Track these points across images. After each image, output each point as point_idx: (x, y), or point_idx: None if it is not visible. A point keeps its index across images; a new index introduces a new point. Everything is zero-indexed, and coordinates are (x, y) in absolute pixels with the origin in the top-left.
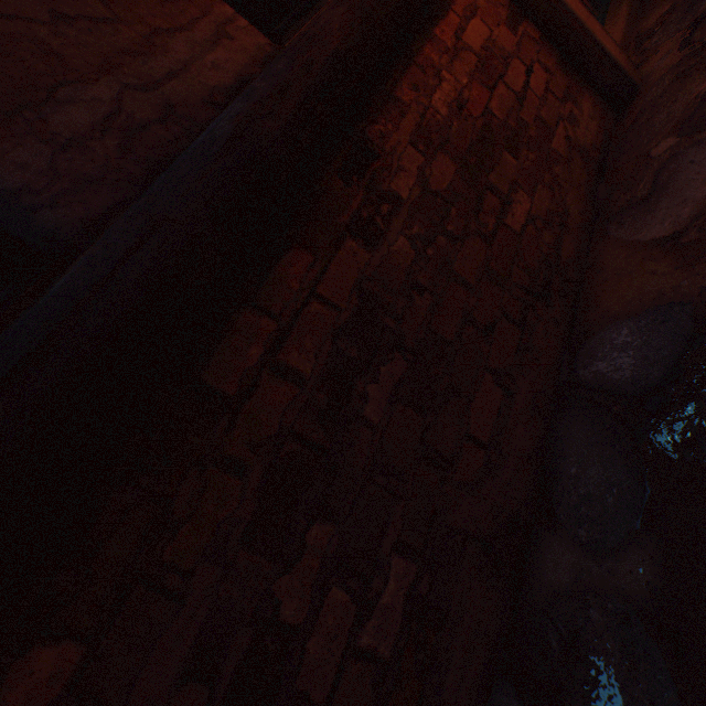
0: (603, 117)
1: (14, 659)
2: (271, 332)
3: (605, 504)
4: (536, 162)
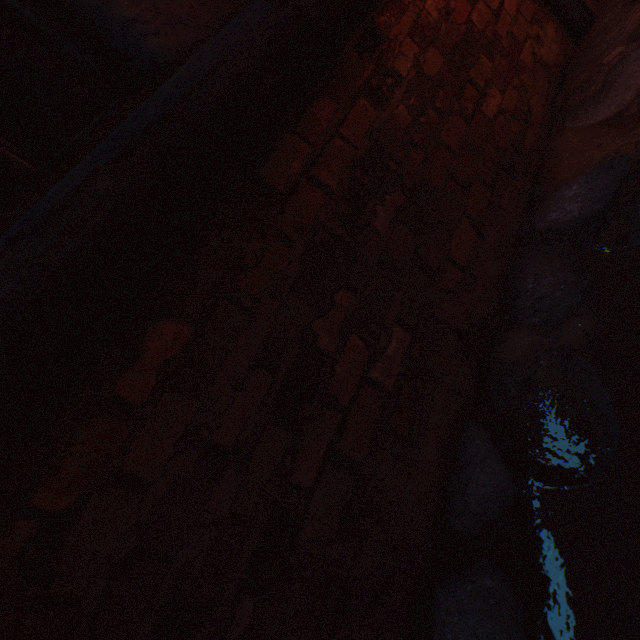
0: (564, 42)
1: (151, 324)
2: (308, 154)
3: (554, 297)
4: (507, 68)
